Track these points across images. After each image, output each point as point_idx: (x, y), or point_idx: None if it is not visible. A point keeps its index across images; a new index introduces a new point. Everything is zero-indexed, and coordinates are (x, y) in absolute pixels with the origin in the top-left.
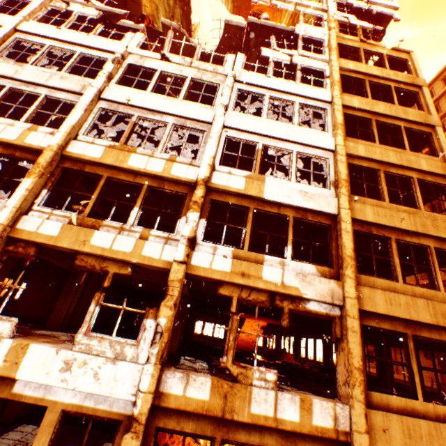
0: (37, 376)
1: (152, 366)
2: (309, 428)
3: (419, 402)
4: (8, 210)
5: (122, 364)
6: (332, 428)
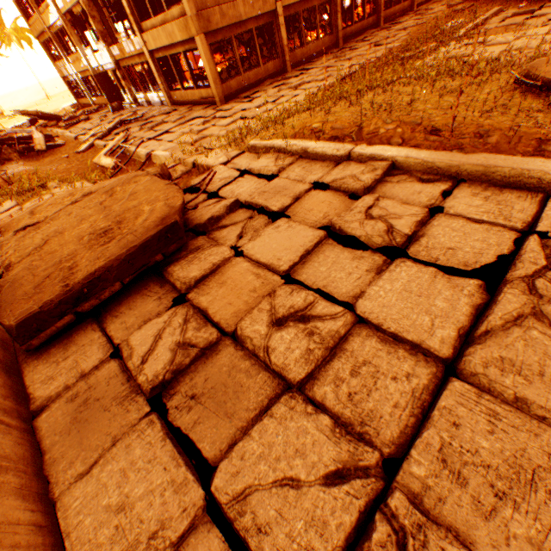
0: (102, 64)
1: (106, 49)
2: (138, 52)
3: (154, 20)
4: (52, 4)
5: (106, 51)
6: (141, 49)
